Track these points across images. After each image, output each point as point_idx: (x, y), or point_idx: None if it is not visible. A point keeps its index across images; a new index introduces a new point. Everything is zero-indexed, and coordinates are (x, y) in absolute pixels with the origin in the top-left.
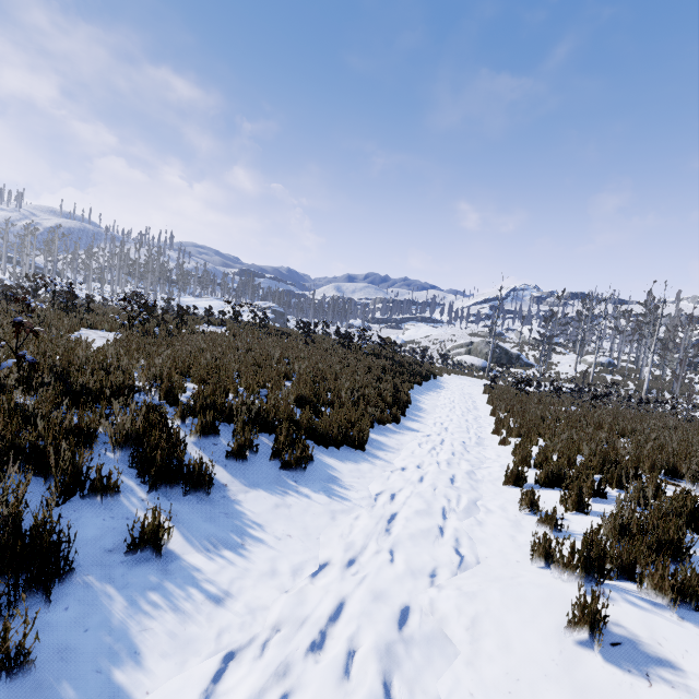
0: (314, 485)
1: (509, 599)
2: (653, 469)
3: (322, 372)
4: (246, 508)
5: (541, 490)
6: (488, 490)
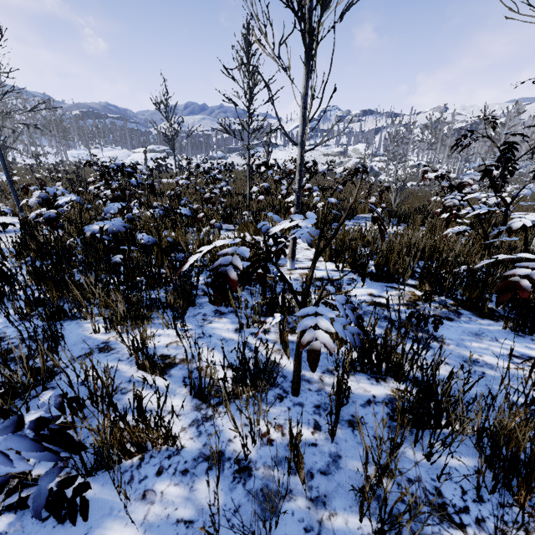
0: None
1: None
2: None
3: None
4: None
5: None
6: None
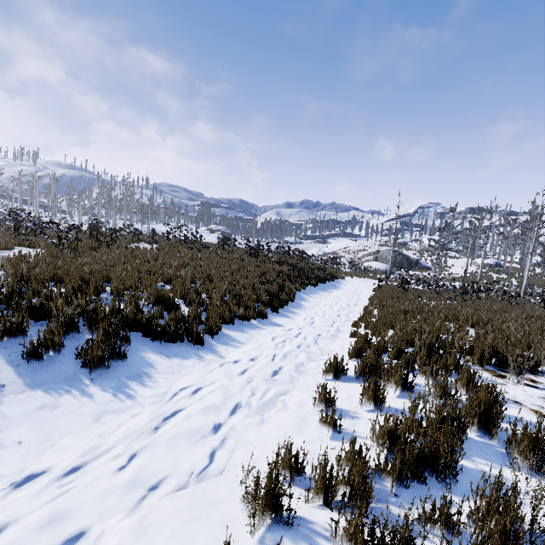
0: (109, 383)
1: (174, 541)
2: (482, 360)
3: (211, 277)
4: (0, 411)
5: (355, 384)
6: (303, 384)
